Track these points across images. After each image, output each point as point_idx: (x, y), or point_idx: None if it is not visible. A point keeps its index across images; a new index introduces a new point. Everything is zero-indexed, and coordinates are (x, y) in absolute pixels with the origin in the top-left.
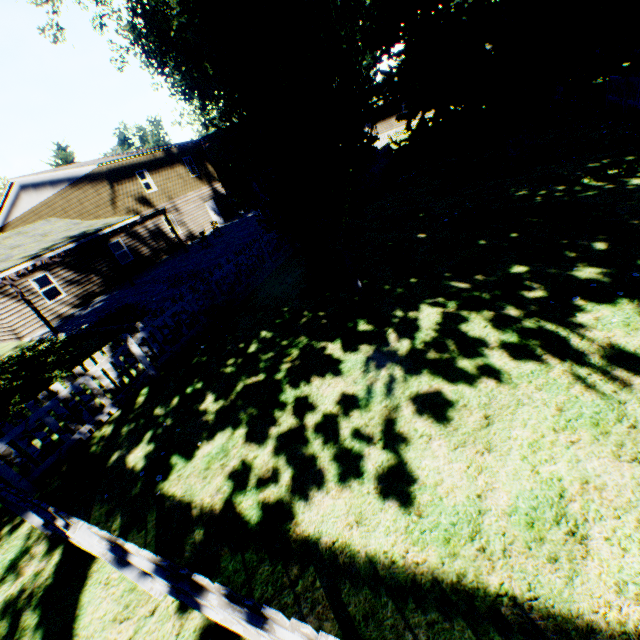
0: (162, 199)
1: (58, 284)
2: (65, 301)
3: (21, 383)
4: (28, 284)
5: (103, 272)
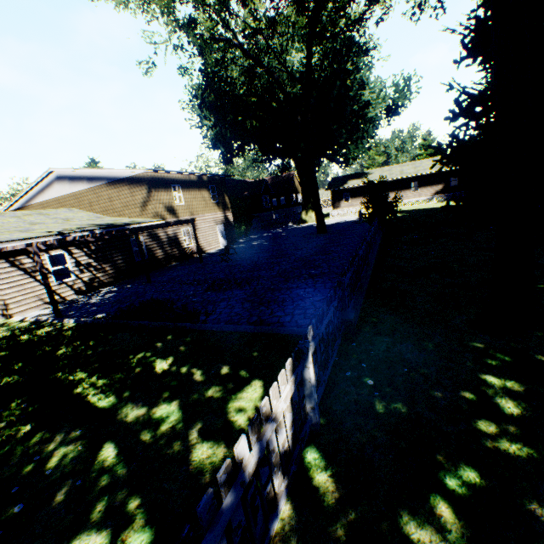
0: (185, 212)
1: (71, 265)
2: (71, 284)
3: (17, 380)
4: (42, 258)
5: (117, 264)
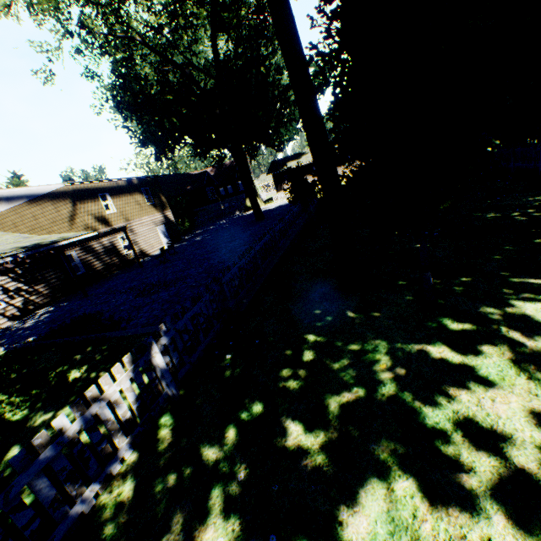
0: (119, 220)
1: None
2: (3, 312)
3: None
4: None
5: (51, 283)
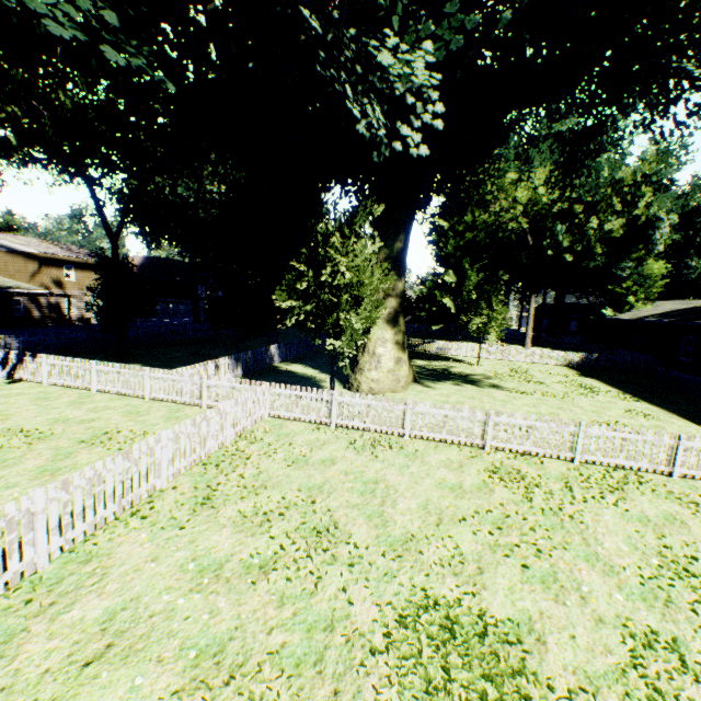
0: (75, 287)
1: None
2: None
3: None
4: None
5: None
